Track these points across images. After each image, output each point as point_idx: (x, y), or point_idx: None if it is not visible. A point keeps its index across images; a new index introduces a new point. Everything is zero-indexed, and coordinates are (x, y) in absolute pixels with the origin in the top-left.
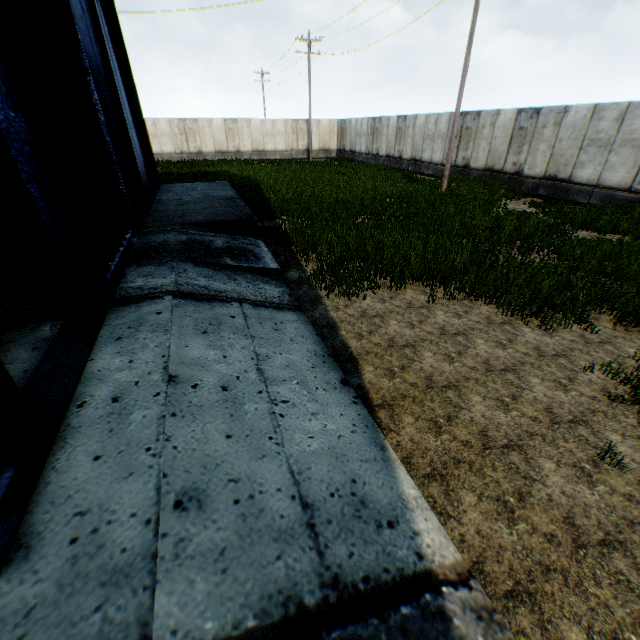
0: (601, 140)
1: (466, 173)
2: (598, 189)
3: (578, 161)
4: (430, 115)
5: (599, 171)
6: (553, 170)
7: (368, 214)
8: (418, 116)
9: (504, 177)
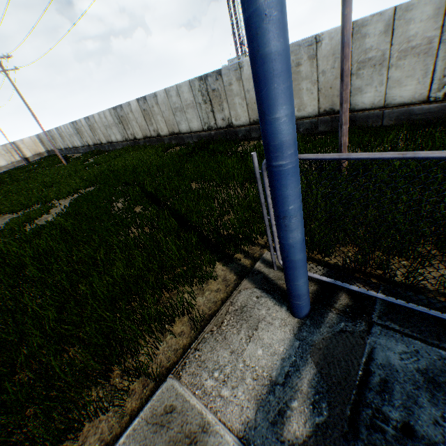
0: (107, 125)
1: (91, 148)
2: (119, 143)
3: (109, 134)
4: (64, 125)
5: (115, 136)
6: (107, 139)
7: (5, 194)
8: (61, 126)
9: (100, 146)
